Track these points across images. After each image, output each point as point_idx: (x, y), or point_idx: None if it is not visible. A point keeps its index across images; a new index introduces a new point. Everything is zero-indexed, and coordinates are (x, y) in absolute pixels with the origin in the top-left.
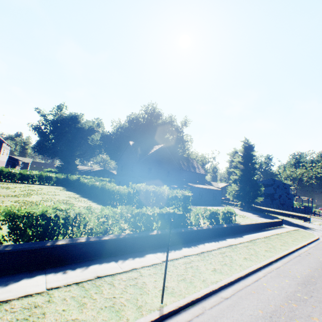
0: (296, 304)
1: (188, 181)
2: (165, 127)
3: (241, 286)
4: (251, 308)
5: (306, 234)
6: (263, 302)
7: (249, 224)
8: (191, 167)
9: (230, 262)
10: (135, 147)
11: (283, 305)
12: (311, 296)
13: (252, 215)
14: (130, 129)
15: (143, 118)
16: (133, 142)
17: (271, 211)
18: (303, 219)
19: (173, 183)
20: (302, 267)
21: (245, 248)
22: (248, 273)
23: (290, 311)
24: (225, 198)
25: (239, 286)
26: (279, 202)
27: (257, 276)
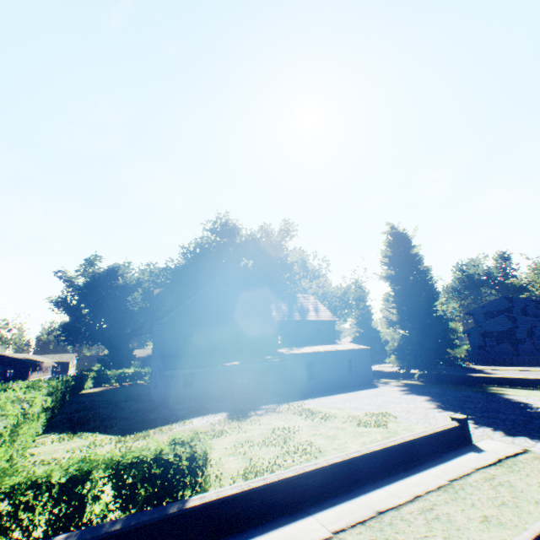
0: None
1: (288, 344)
2: (249, 248)
3: None
4: None
5: (536, 480)
6: None
7: (259, 489)
8: (297, 311)
9: None
10: (161, 298)
11: None
12: None
13: (421, 404)
14: (185, 267)
15: (210, 243)
16: (162, 289)
17: (493, 379)
18: None
19: (243, 355)
20: None
21: None
22: None
23: None
24: None
25: None
26: (533, 346)
27: None
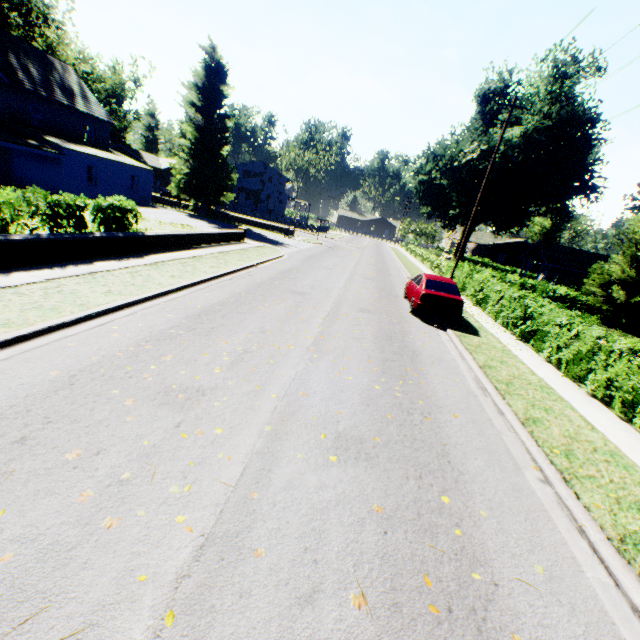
0: (155, 345)
1: (51, 133)
2: None
3: (49, 340)
4: (37, 372)
5: (271, 252)
6: (81, 357)
7: (172, 236)
8: (59, 89)
9: (57, 303)
10: None
11: (125, 352)
12: (194, 330)
13: (207, 225)
14: None
15: None
16: None
17: (245, 221)
18: (285, 233)
19: None
20: (219, 294)
21: (128, 276)
22: (90, 317)
23: (131, 357)
24: (169, 193)
25: (43, 341)
26: (267, 207)
27: (113, 318)
